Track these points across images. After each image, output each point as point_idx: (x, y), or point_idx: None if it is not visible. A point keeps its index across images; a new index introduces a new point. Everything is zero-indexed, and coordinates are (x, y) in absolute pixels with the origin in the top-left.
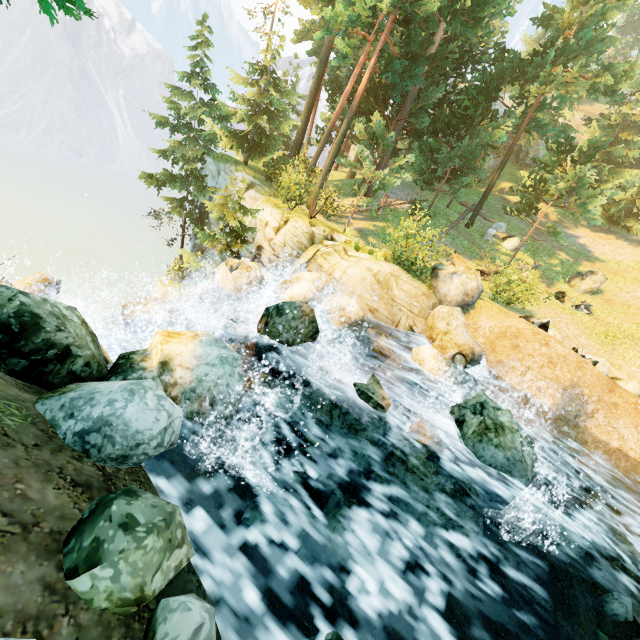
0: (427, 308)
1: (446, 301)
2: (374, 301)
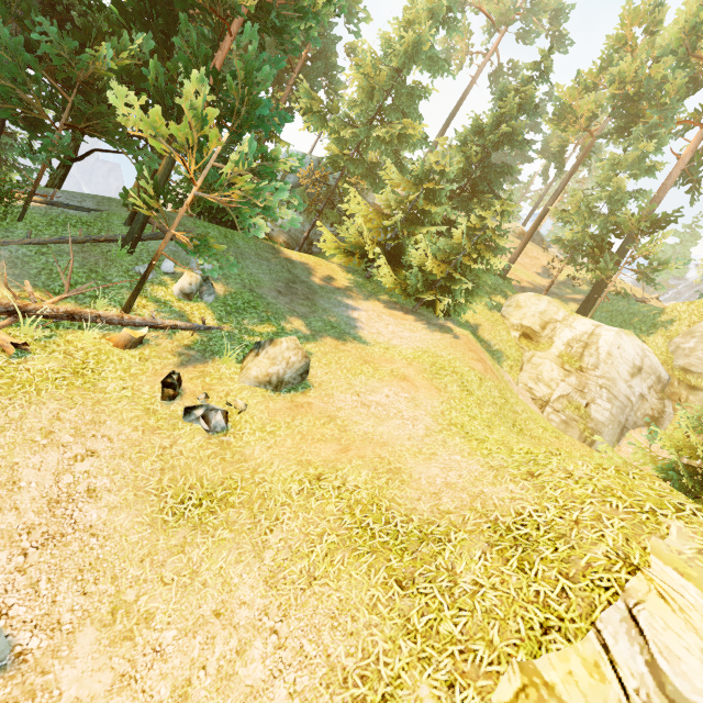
0: None
1: None
2: None
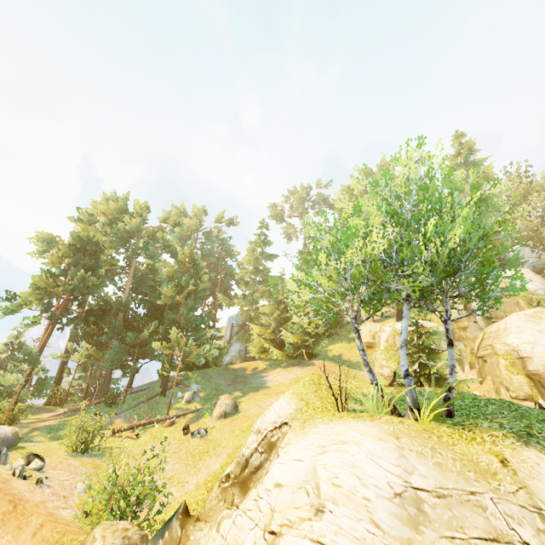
0: None
1: None
2: None
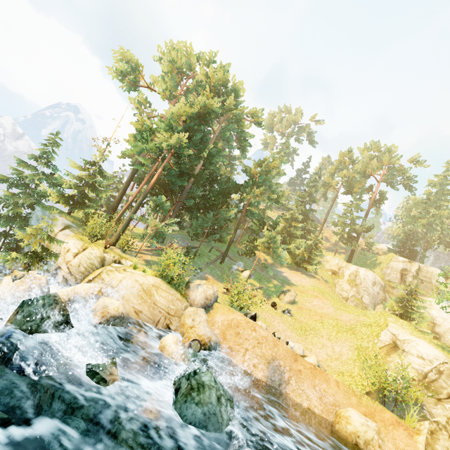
0: (181, 309)
1: (194, 304)
2: (139, 304)
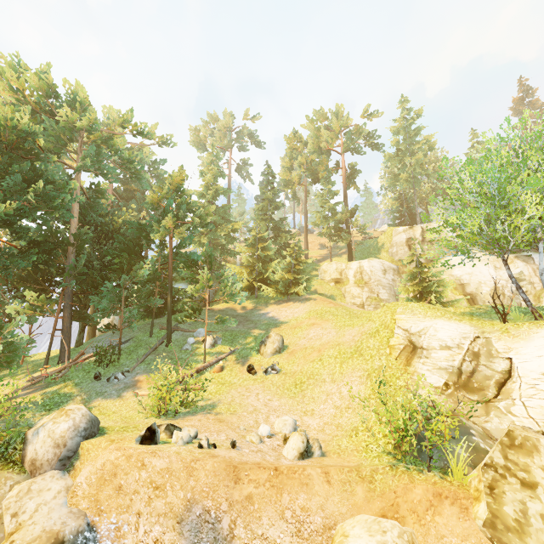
0: (0, 500)
1: (37, 470)
2: None
